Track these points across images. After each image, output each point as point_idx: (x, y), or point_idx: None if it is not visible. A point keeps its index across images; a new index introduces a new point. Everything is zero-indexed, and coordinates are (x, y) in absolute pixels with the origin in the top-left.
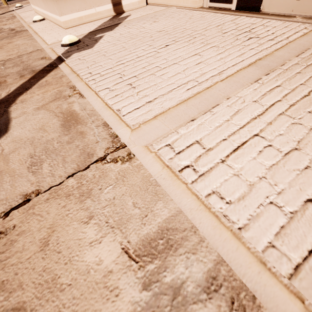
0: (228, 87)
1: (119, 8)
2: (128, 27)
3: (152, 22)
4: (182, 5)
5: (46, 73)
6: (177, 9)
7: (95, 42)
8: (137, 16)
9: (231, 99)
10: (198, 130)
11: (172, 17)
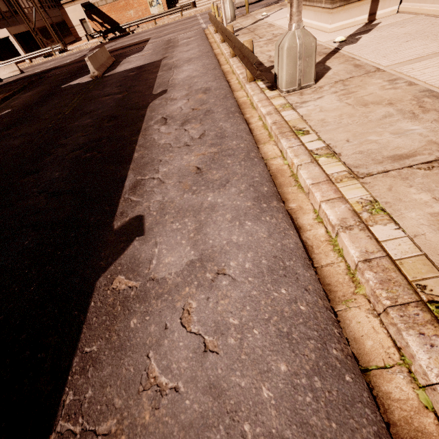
0: (434, 56)
1: (372, 17)
2: (380, 31)
3: (400, 27)
4: (431, 14)
5: (333, 54)
6: (425, 17)
7: (357, 41)
8: (387, 23)
9: (432, 59)
10: (412, 66)
11: (417, 24)
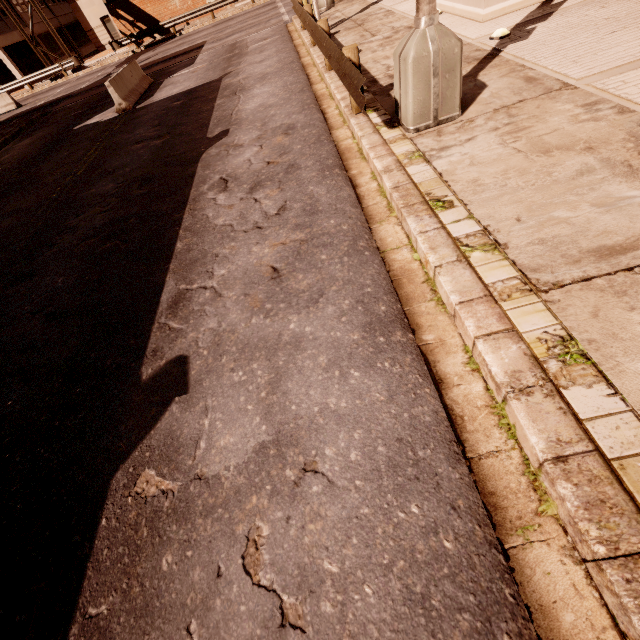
0: None
1: None
2: (566, 16)
3: (599, 8)
4: None
5: (490, 60)
6: None
7: (528, 34)
8: (577, 1)
9: None
10: (623, 77)
11: None
